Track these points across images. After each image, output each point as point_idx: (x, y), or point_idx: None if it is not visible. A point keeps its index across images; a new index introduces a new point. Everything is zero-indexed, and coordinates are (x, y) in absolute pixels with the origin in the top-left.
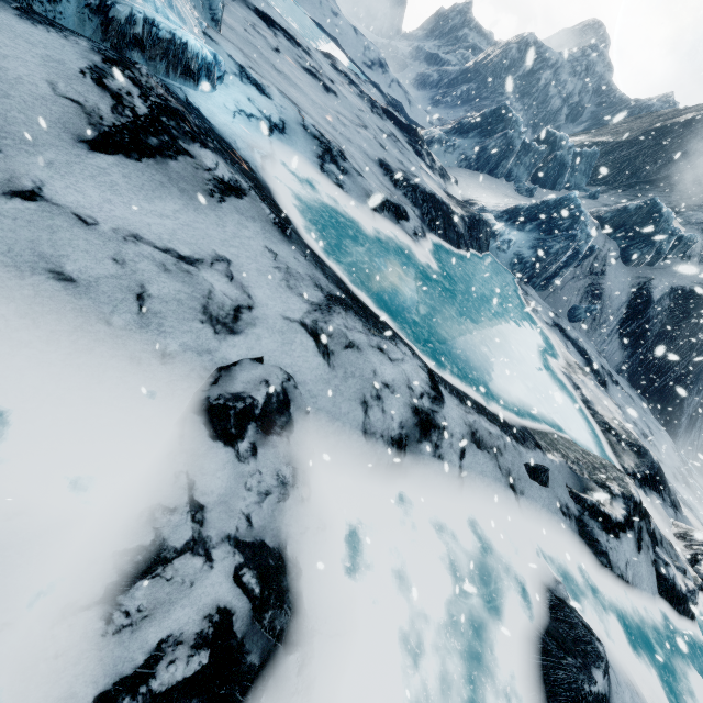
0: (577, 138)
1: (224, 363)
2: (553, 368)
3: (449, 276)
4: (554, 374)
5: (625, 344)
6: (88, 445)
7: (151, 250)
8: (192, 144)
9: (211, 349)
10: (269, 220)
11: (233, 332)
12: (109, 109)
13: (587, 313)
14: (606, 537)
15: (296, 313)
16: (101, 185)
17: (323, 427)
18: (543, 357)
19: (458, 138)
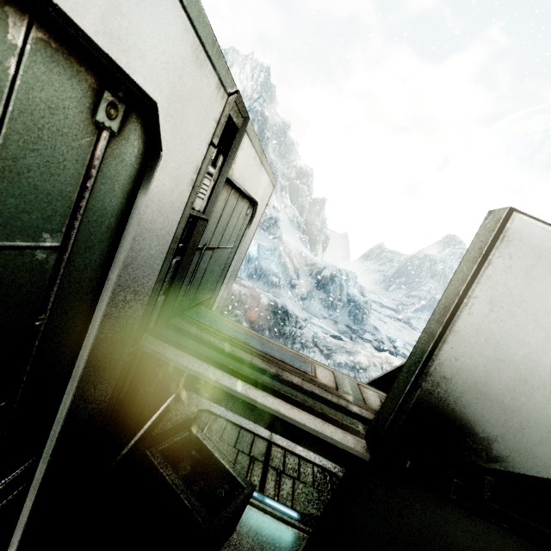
0: None
1: None
2: None
3: None
4: None
5: None
6: None
7: None
8: None
9: None
10: None
11: None
12: None
13: None
14: None
15: None
16: None
17: None
18: None
19: (419, 314)
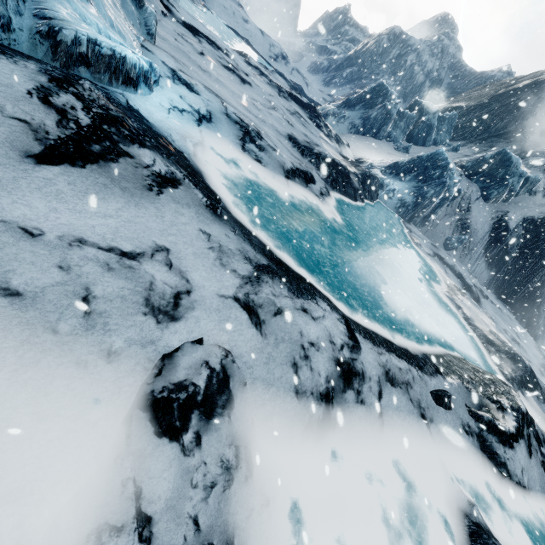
0: (439, 105)
1: (167, 350)
2: (438, 293)
3: (351, 225)
4: (439, 298)
5: (490, 265)
6: (34, 466)
7: (95, 252)
8: (132, 145)
9: (154, 339)
10: (202, 203)
11: (174, 319)
12: (54, 123)
13: (458, 242)
14: (503, 449)
15: (229, 289)
16: (47, 195)
17: (260, 396)
18: (429, 284)
19: (347, 111)
